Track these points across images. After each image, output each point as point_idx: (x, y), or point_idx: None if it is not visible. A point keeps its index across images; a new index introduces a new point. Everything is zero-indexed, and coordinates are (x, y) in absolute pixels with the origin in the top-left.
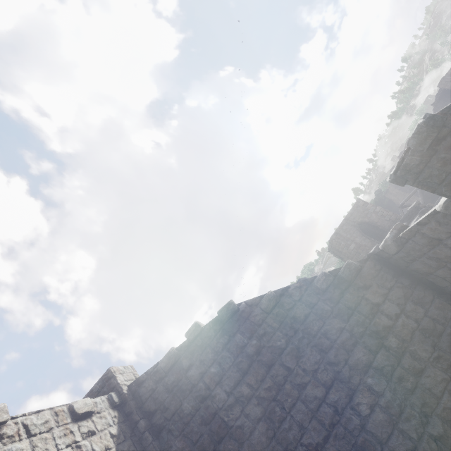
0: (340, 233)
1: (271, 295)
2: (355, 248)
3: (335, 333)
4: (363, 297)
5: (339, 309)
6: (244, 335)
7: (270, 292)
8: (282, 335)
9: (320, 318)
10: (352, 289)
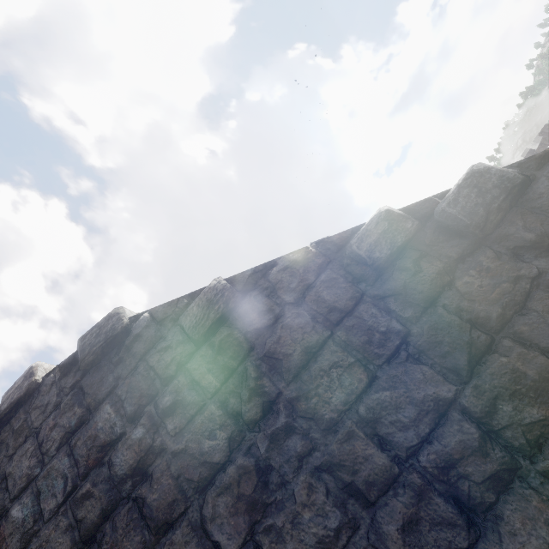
0: None
1: (216, 289)
2: None
3: (414, 423)
4: (541, 278)
5: (433, 328)
6: (118, 409)
7: (216, 282)
8: (223, 415)
9: (357, 362)
10: (490, 256)
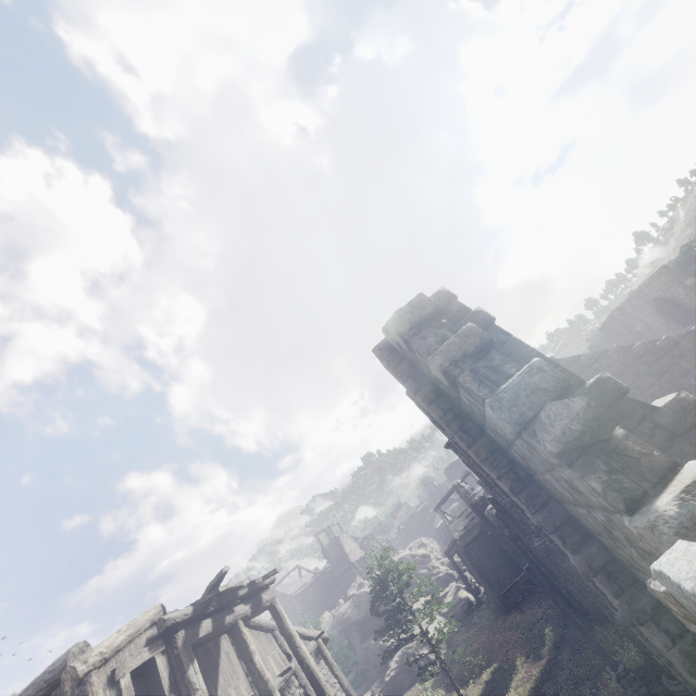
0: (625, 309)
1: (591, 355)
2: (643, 330)
3: (646, 387)
4: (677, 363)
5: (652, 371)
6: None
7: (590, 353)
8: None
9: (634, 376)
10: (667, 357)
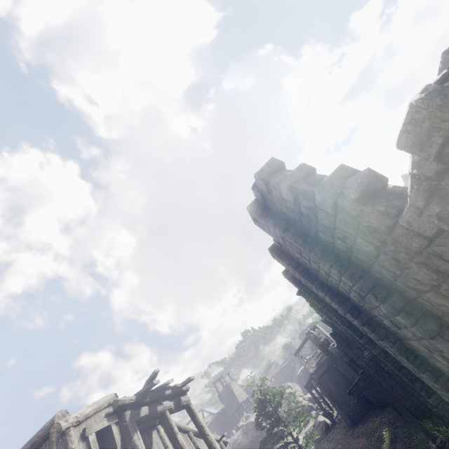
0: None
1: None
2: None
3: None
4: None
5: None
6: None
7: None
8: None
9: None
10: None
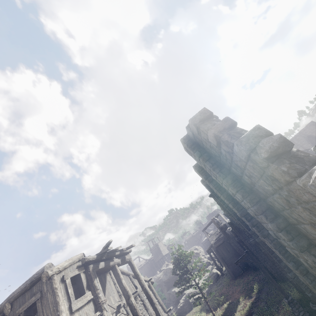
0: (293, 141)
1: None
2: None
3: None
4: None
5: None
6: None
7: None
8: None
9: None
10: None
